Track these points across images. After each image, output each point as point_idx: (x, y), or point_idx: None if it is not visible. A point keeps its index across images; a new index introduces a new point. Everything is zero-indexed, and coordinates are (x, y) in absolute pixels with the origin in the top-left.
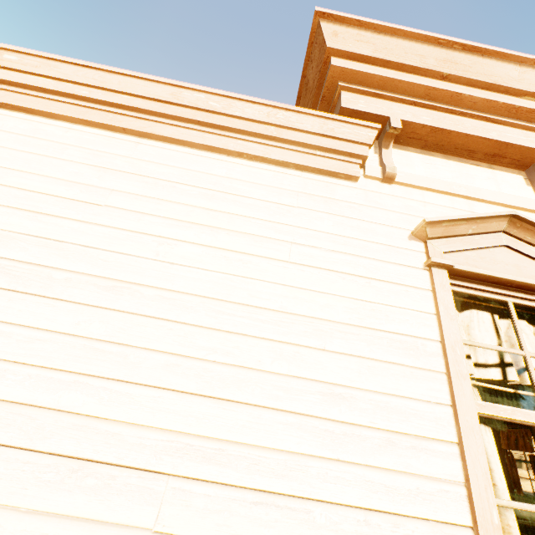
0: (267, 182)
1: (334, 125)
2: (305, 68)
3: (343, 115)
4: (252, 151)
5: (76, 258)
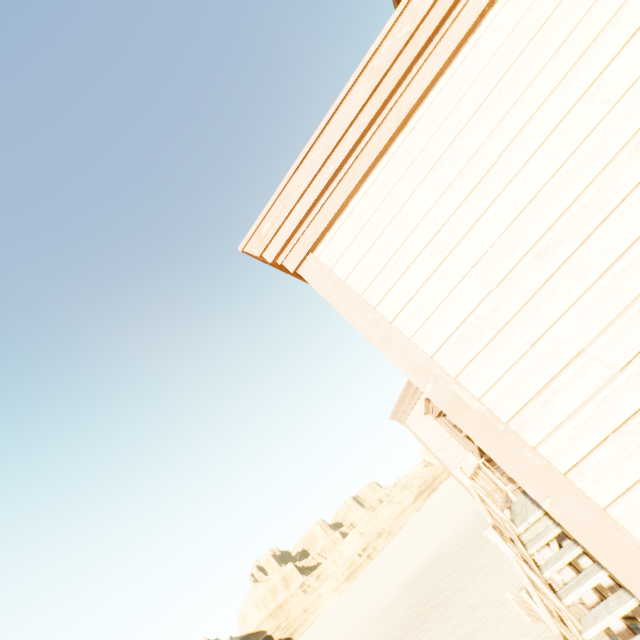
0: None
1: None
2: None
3: None
4: None
5: (569, 183)
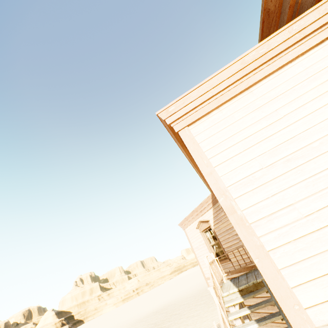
0: (325, 54)
1: (324, 7)
2: (264, 6)
3: (317, 1)
4: (302, 51)
5: (309, 136)
